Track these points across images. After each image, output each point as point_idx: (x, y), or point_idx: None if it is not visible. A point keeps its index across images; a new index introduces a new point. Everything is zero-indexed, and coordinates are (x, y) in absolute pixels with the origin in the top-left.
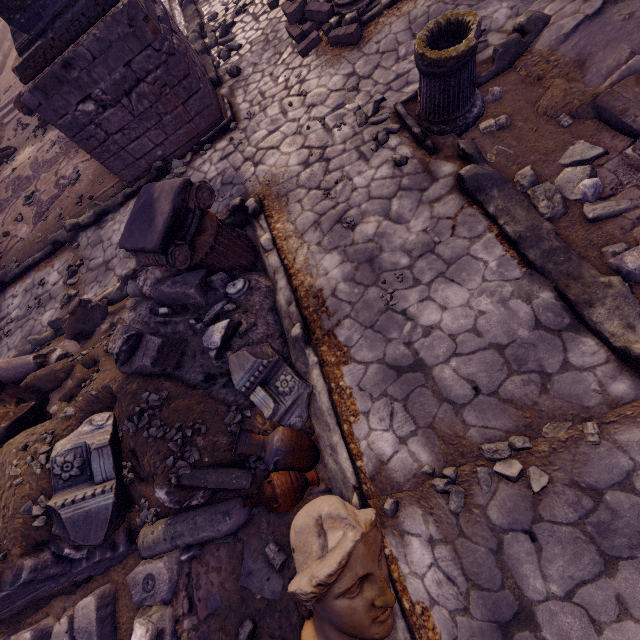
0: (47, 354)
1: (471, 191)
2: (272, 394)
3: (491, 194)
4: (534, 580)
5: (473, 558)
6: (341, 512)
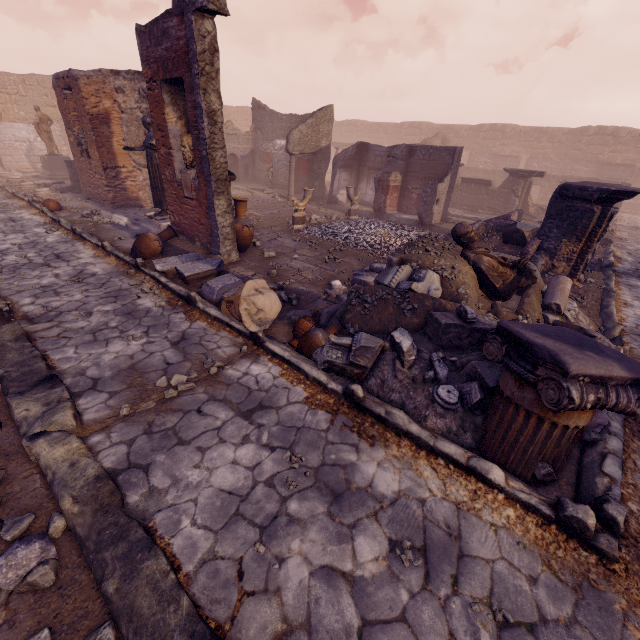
0: (566, 318)
1: (219, 639)
2: (340, 347)
3: (185, 637)
4: (169, 353)
5: (198, 349)
6: (253, 297)
